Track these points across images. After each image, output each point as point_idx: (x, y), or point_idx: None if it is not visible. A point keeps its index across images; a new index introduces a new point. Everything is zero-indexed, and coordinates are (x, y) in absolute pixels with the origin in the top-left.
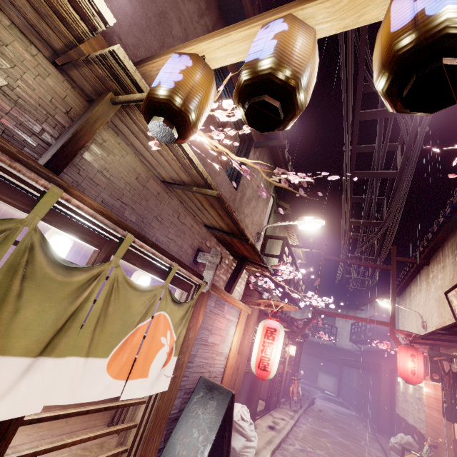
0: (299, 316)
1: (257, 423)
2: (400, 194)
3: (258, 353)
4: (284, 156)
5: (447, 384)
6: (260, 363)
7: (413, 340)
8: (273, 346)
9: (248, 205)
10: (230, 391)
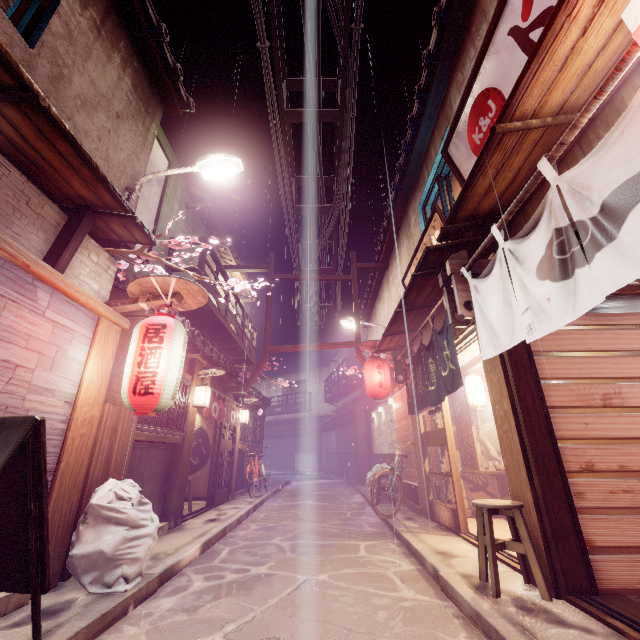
0: (265, 394)
1: (187, 523)
2: (345, 149)
3: (133, 370)
4: (165, 58)
5: (410, 376)
6: (137, 385)
7: (378, 347)
8: (162, 352)
9: (84, 111)
10: (30, 417)
